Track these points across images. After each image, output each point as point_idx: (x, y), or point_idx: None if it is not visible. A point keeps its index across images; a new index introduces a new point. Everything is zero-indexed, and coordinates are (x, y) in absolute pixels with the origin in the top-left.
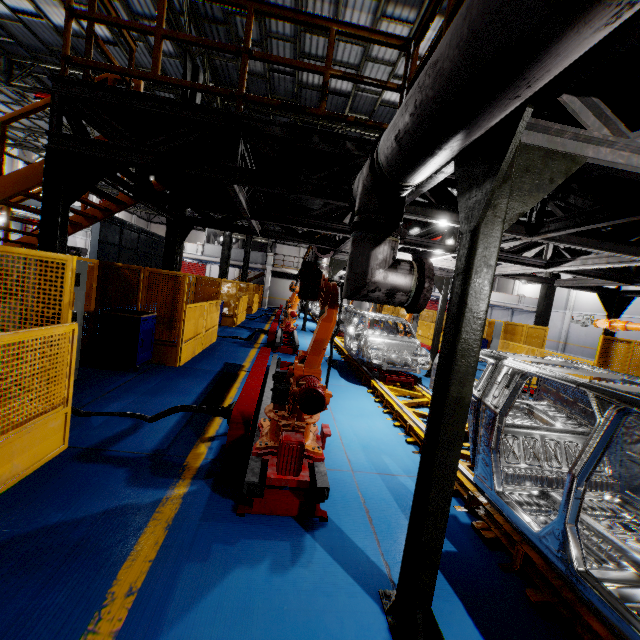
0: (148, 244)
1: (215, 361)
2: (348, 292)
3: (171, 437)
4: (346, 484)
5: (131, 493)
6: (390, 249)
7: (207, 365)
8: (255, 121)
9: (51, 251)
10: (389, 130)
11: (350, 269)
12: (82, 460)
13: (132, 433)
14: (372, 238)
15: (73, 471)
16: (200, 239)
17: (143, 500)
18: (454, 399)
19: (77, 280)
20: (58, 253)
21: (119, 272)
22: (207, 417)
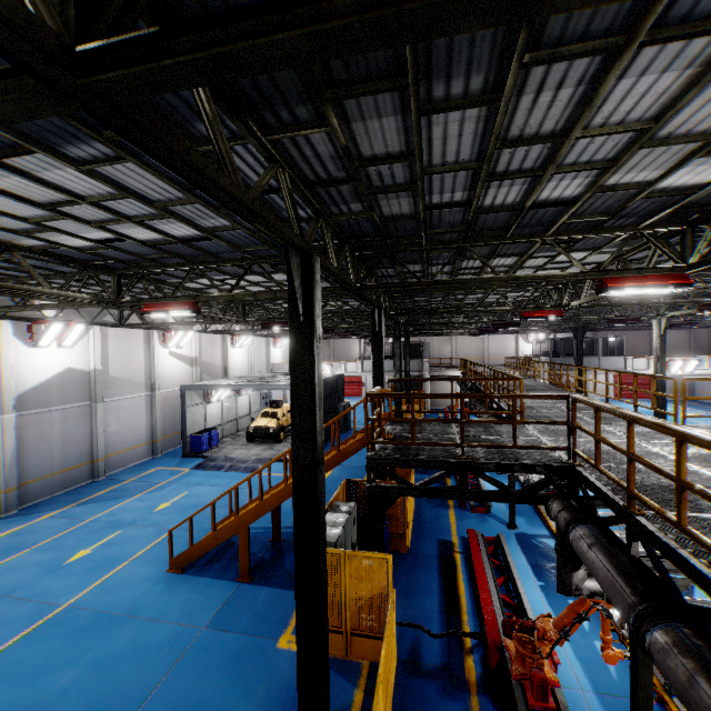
0: (327, 389)
1: (429, 539)
2: (561, 592)
3: (446, 649)
4: (580, 703)
5: (450, 704)
6: (585, 570)
7: (426, 547)
8: (475, 463)
9: (374, 547)
10: (577, 549)
11: (560, 578)
12: (410, 672)
13: (421, 644)
14: (572, 565)
15: (411, 683)
16: (352, 346)
17: (459, 710)
18: (642, 704)
19: (355, 520)
20: (383, 554)
21: (359, 486)
22: (458, 624)
